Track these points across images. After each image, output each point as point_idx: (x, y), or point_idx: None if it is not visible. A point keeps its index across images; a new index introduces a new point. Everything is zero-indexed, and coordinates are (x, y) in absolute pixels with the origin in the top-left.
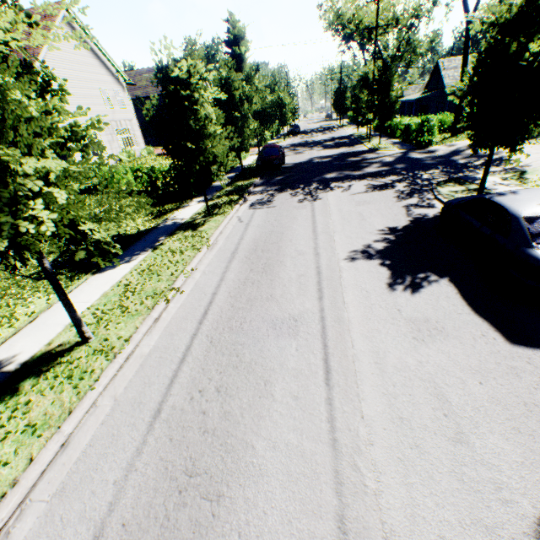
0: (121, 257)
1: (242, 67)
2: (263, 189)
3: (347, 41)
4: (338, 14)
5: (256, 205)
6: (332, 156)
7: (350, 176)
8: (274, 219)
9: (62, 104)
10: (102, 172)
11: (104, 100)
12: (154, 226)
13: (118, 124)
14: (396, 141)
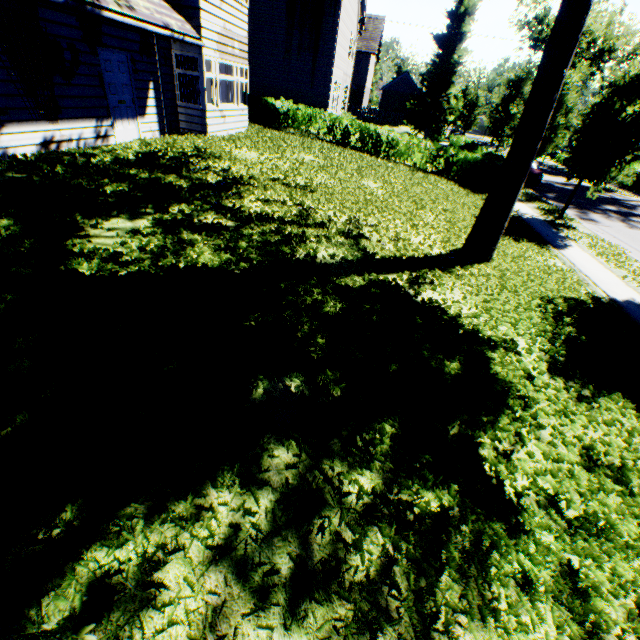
0: (551, 240)
1: (455, 49)
2: (557, 204)
3: (540, 49)
4: (544, 14)
5: (585, 220)
6: (567, 185)
7: (636, 215)
8: (636, 240)
9: (339, 44)
10: (395, 139)
11: (349, 48)
12: (518, 216)
13: (346, 79)
14: (617, 186)
